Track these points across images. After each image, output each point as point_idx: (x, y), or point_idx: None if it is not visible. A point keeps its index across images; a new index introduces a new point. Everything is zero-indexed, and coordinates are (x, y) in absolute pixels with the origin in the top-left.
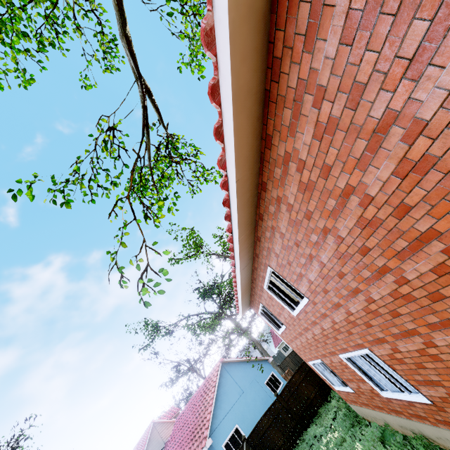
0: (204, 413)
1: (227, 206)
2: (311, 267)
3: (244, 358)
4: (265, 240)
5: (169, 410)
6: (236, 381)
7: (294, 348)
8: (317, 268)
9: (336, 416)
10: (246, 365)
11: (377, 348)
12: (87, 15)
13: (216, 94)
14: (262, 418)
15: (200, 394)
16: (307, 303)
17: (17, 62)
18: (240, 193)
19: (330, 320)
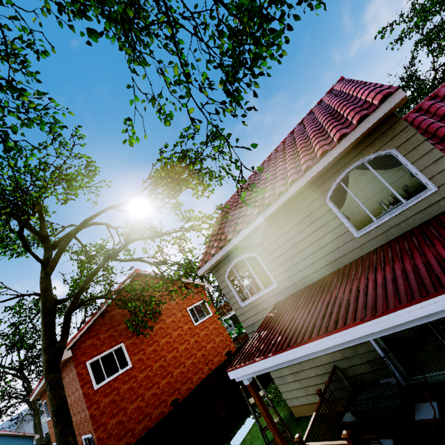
0: None
1: None
2: None
3: (11, 432)
4: None
5: None
6: None
7: (50, 432)
8: None
9: None
10: (9, 439)
11: None
12: None
13: None
14: None
15: None
16: None
17: None
18: None
19: None
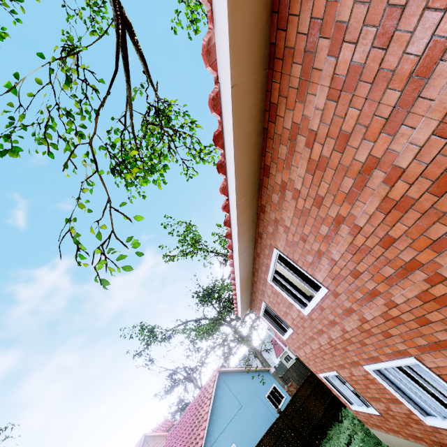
0: (198, 429)
1: (220, 147)
2: (337, 238)
3: (243, 368)
4: (271, 209)
5: (162, 422)
6: (234, 393)
7: (301, 357)
8: (346, 237)
9: (350, 441)
10: (245, 375)
11: (432, 356)
12: None
13: None
14: (263, 439)
15: (195, 406)
16: (325, 295)
17: None
18: (238, 115)
19: (357, 317)
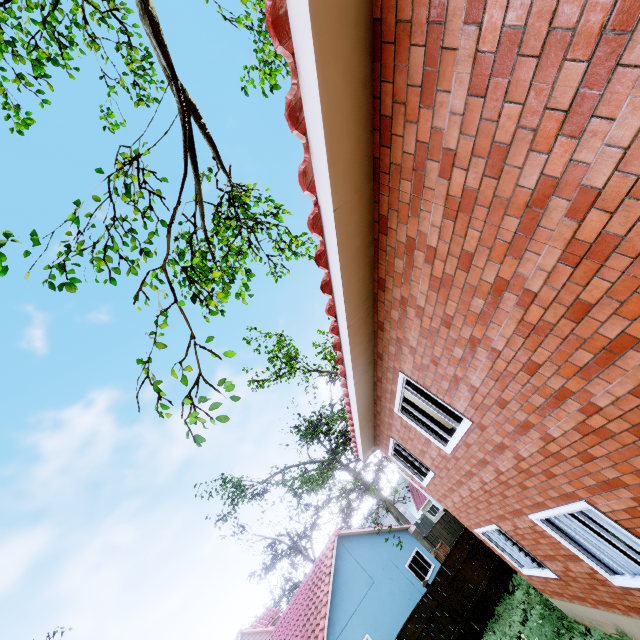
0: (316, 618)
1: (323, 266)
2: (475, 362)
3: (371, 529)
4: (391, 327)
5: (263, 613)
6: (362, 564)
7: (449, 508)
8: (485, 361)
9: (526, 618)
10: (375, 538)
11: (605, 498)
12: (105, 20)
13: (285, 36)
14: (406, 624)
15: (308, 586)
16: (469, 428)
17: (6, 95)
18: (343, 235)
19: (511, 454)
